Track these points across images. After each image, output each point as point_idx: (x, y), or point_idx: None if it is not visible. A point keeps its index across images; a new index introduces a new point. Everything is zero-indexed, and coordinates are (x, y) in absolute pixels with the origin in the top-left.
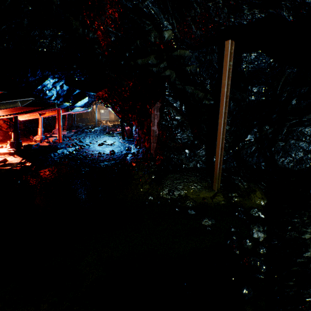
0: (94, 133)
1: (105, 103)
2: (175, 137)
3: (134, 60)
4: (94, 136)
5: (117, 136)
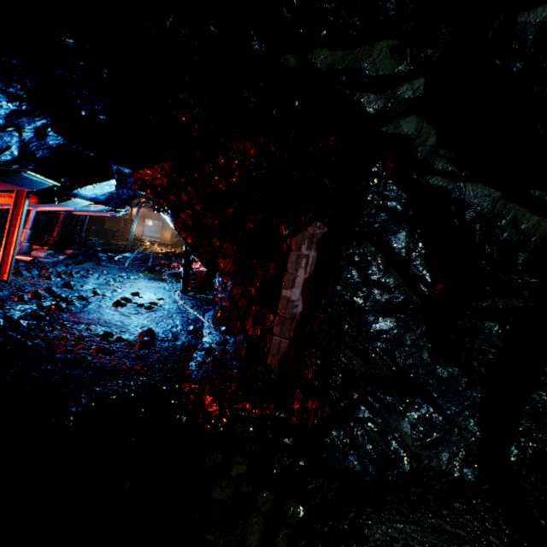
0: (116, 264)
1: (156, 200)
2: (375, 345)
3: (317, 32)
4: (114, 274)
5: (171, 280)
